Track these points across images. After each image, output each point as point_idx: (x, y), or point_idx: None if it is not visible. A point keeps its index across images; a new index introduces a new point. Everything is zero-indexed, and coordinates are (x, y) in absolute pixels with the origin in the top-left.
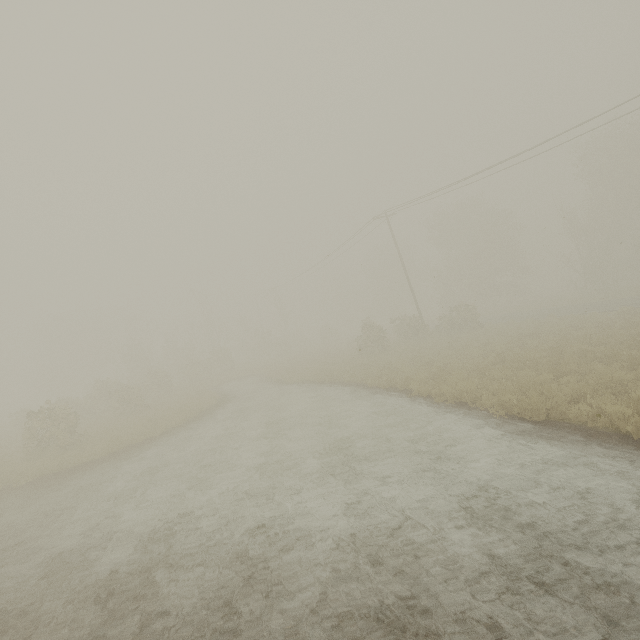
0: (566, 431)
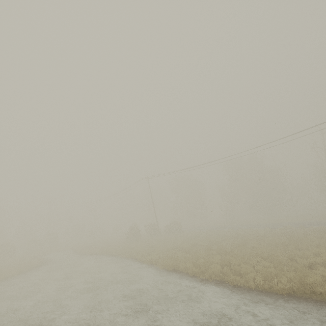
0: (176, 273)
